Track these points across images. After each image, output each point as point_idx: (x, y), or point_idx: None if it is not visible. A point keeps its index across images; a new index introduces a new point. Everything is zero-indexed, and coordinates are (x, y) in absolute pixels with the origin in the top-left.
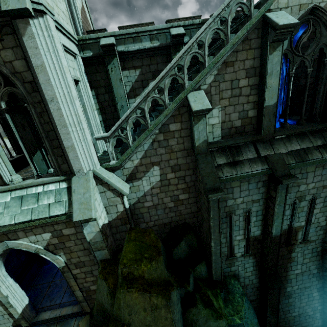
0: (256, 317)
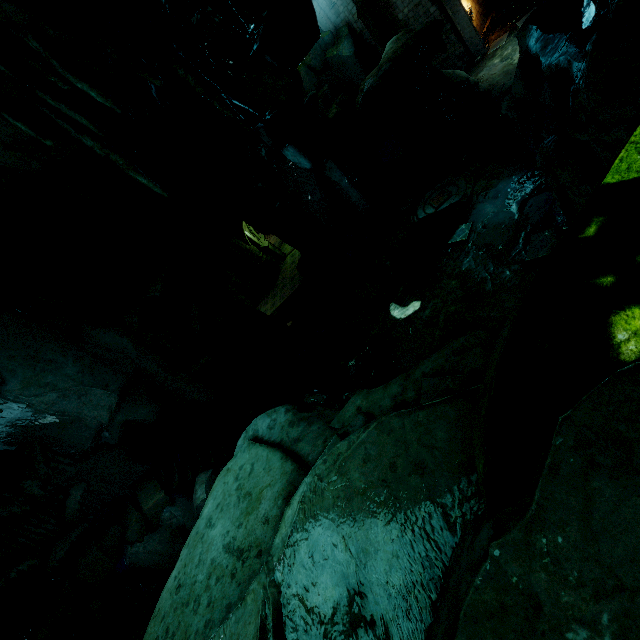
0: (352, 49)
